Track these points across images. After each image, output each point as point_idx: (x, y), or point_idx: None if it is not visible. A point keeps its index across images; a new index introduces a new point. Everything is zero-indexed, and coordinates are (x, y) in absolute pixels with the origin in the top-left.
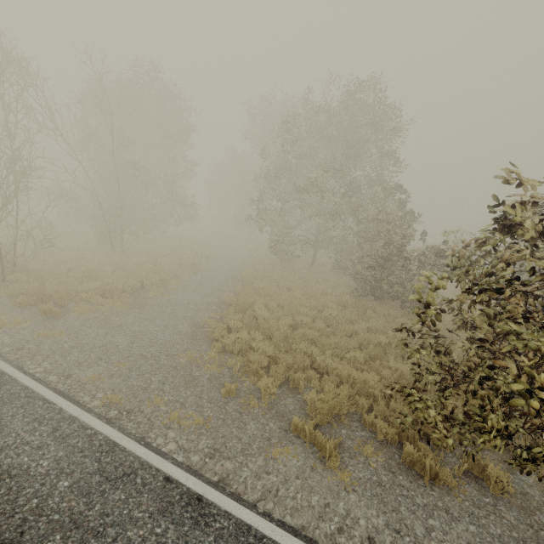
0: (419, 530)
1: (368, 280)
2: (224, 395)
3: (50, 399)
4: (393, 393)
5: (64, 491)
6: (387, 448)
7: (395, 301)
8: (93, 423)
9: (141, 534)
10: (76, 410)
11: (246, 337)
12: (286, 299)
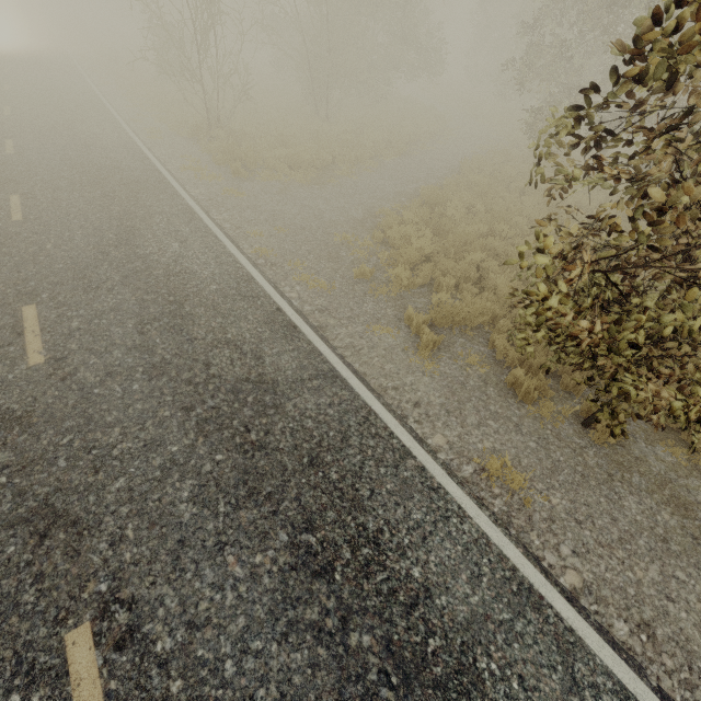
0: (471, 420)
1: None
2: (358, 276)
3: (220, 238)
4: None
5: (212, 291)
6: (499, 368)
7: None
8: (243, 262)
9: (248, 327)
10: (235, 250)
11: (412, 231)
12: (505, 205)
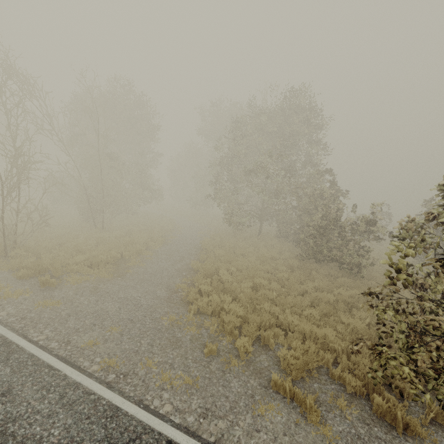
0: None
1: (311, 246)
2: (207, 355)
3: (55, 365)
4: (351, 347)
5: None
6: (356, 400)
7: (333, 263)
8: (95, 388)
9: None
10: (79, 376)
11: (218, 299)
12: (243, 264)
